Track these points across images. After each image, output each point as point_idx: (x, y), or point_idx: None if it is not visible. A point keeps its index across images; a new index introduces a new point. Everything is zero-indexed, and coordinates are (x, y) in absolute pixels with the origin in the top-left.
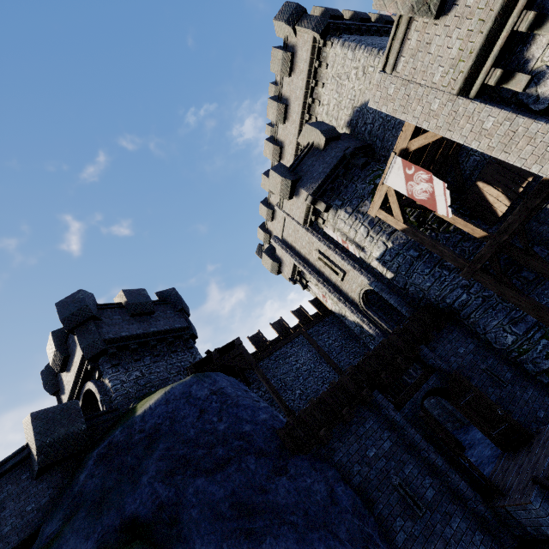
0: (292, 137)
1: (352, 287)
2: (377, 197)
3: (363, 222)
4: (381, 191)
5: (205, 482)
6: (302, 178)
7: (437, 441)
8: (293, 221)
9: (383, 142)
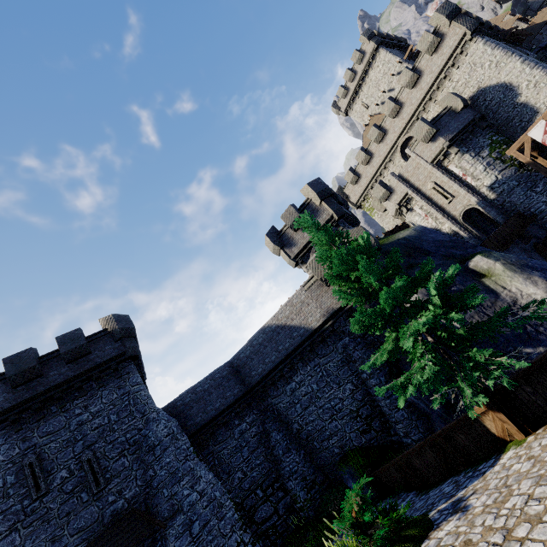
0: (414, 101)
1: (456, 208)
2: (517, 143)
3: (482, 163)
4: (521, 140)
5: (473, 250)
6: (440, 130)
7: (544, 258)
8: (422, 160)
9: (495, 115)
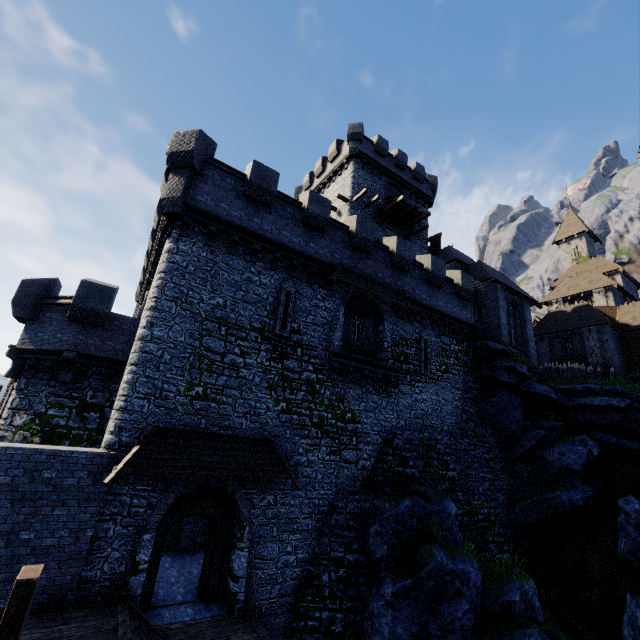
0: None
1: None
2: None
3: (2, 429)
4: None
5: None
6: (35, 322)
7: None
8: None
9: None
